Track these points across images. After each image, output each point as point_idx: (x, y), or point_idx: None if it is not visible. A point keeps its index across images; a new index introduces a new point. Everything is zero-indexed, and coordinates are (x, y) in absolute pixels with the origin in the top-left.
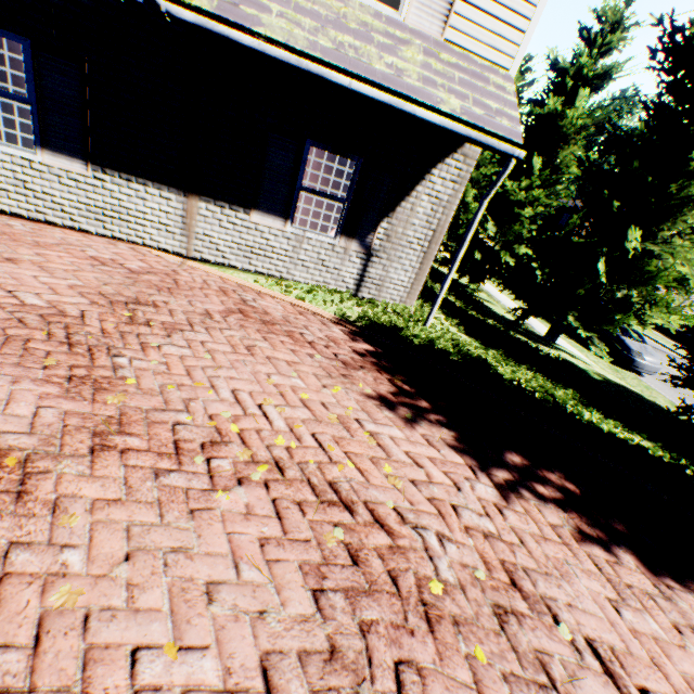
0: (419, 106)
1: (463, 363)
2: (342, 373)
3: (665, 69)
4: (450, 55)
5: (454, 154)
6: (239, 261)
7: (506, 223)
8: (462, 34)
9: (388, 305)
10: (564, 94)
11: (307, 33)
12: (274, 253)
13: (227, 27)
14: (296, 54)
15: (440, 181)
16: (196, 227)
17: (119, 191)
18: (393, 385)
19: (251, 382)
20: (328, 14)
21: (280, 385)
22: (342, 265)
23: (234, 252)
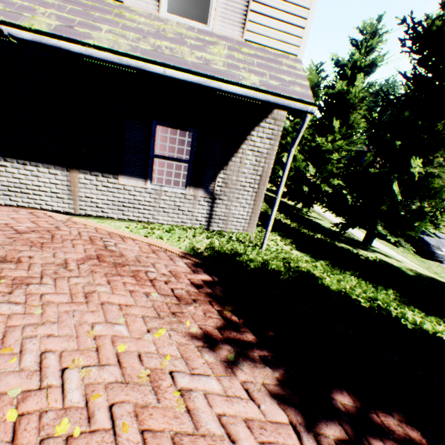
0: (225, 83)
1: (293, 281)
2: (172, 311)
3: (414, 51)
4: (250, 49)
5: (266, 119)
6: (115, 213)
7: (322, 165)
8: (257, 34)
9: (233, 234)
10: (347, 79)
11: (130, 41)
12: (141, 204)
13: (58, 40)
14: (121, 56)
15: (259, 139)
16: (79, 192)
17: (18, 172)
18: (221, 317)
19: (69, 337)
20: (150, 29)
21: (100, 336)
22: (193, 208)
23: (110, 207)
